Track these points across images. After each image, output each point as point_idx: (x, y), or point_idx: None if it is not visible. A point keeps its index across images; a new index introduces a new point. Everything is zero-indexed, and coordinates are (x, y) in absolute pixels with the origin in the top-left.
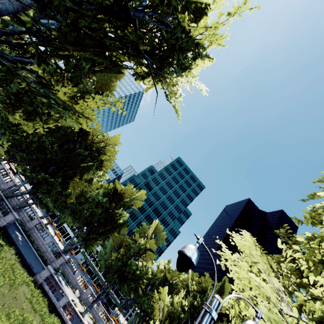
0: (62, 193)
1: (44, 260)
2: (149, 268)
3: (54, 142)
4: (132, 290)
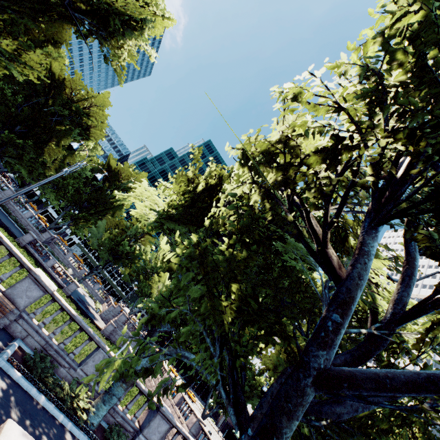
0: (37, 161)
1: (26, 232)
2: (148, 252)
3: (16, 92)
4: (128, 268)
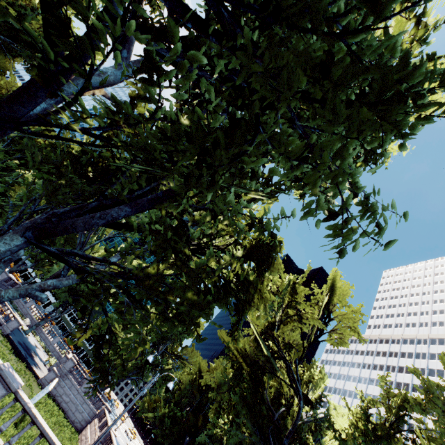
0: (5, 201)
1: None
2: None
3: None
4: (88, 310)
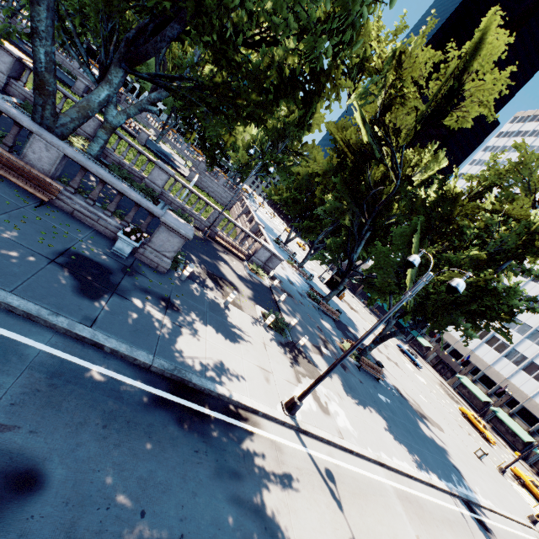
0: None
1: None
2: None
3: None
4: None
